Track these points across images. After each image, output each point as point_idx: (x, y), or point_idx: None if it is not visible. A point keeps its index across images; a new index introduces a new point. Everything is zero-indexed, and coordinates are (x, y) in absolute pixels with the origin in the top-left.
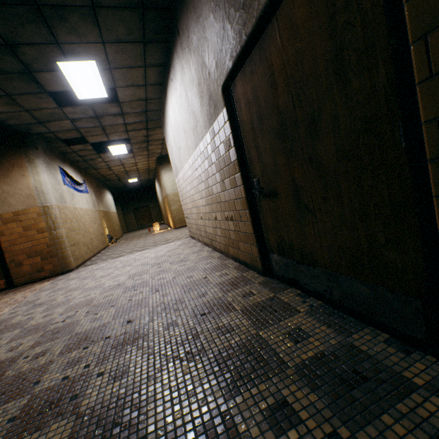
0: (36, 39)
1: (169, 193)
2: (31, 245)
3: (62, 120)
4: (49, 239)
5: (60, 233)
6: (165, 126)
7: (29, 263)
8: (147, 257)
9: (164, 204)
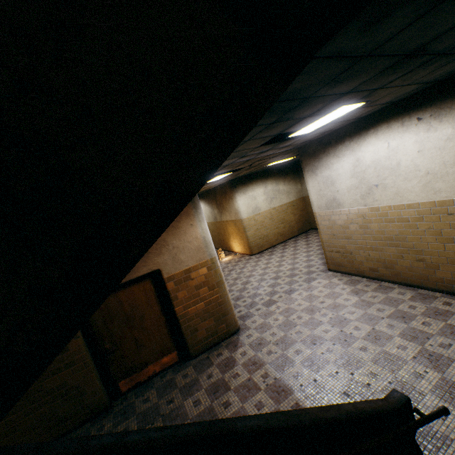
0: (373, 86)
1: (244, 217)
2: (204, 306)
3: (235, 158)
4: (220, 296)
5: (226, 287)
6: (323, 157)
7: (203, 327)
8: (341, 305)
9: (219, 227)
